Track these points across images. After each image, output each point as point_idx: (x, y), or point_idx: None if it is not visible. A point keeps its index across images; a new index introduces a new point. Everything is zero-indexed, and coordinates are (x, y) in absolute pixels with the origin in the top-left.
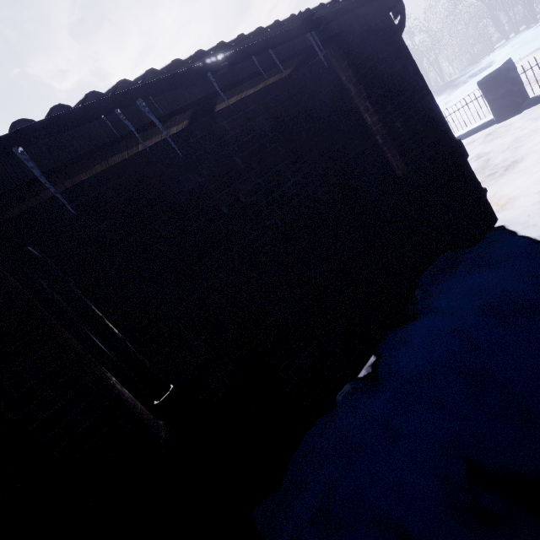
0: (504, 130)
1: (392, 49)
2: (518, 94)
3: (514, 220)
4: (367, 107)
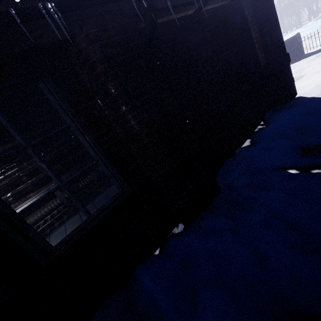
0: (292, 67)
1: (270, 2)
2: (300, 51)
3: (305, 93)
4: (254, 29)
